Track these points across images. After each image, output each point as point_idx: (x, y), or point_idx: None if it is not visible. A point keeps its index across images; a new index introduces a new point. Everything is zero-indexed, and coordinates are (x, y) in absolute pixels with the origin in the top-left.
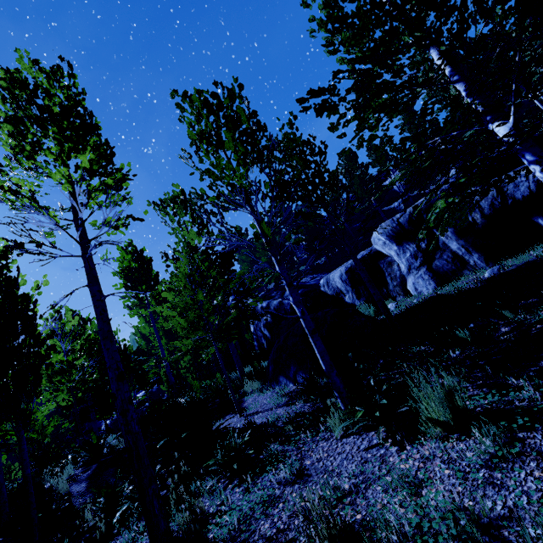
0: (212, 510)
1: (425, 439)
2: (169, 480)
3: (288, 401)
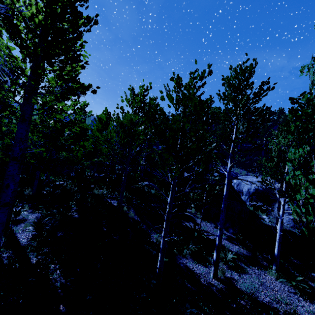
0: (228, 275)
1: (314, 303)
2: (203, 252)
3: (228, 239)
